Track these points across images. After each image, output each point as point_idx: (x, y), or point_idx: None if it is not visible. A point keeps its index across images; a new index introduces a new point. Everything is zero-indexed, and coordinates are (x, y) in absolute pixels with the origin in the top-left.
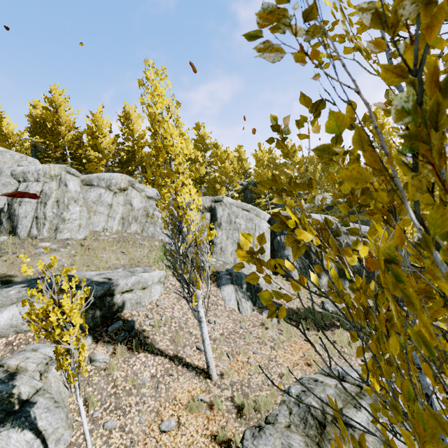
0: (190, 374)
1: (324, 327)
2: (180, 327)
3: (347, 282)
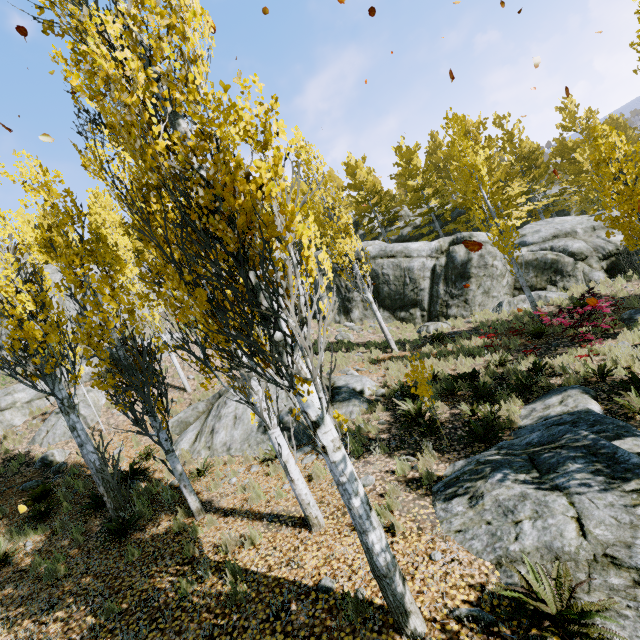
0: (175, 391)
1: (316, 354)
2: (183, 368)
3: (381, 310)
